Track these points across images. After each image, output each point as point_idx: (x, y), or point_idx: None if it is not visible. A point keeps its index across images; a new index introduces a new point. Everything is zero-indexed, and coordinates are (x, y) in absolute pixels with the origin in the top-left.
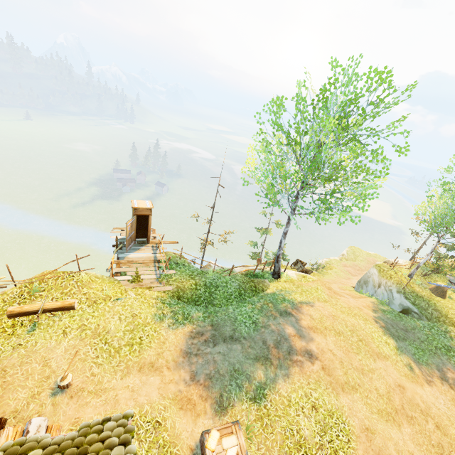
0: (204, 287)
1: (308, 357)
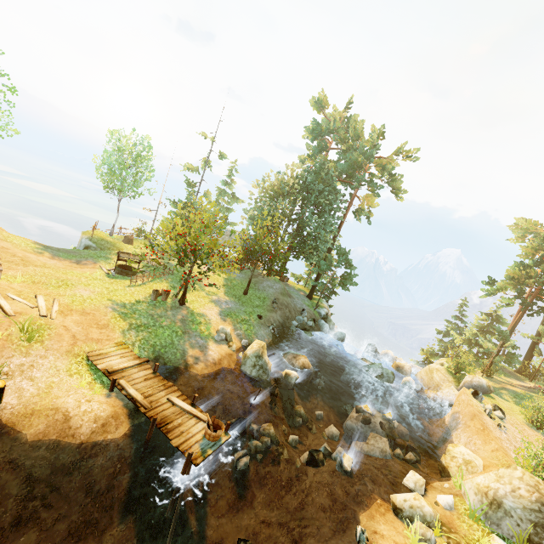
0: None
1: None
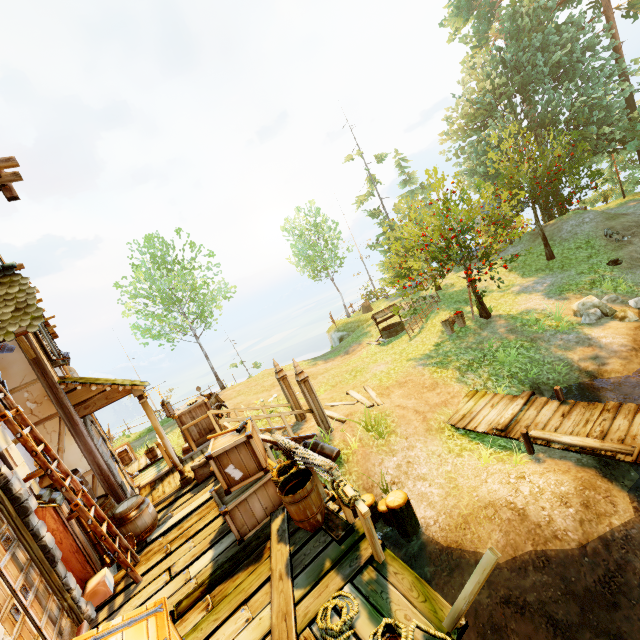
0: (147, 431)
1: None
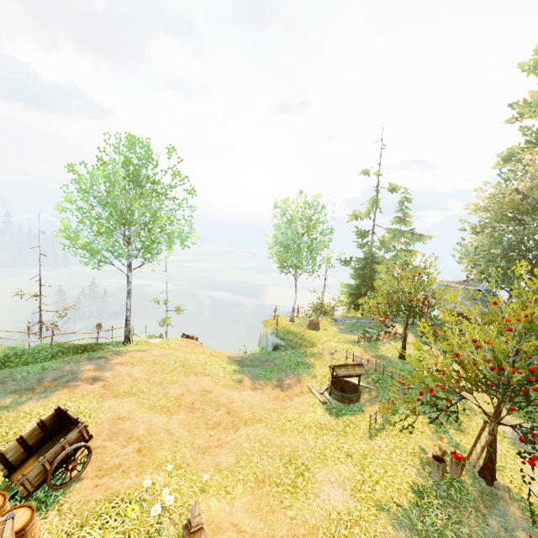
0: (3, 357)
1: (91, 381)
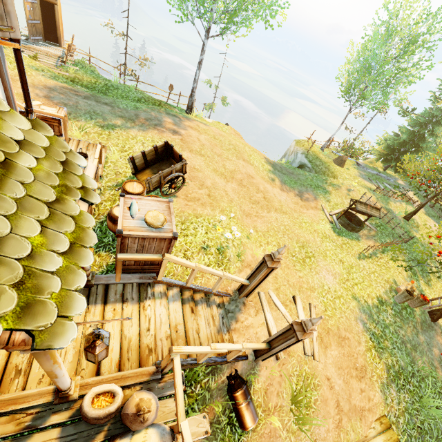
0: (103, 85)
1: (172, 132)
